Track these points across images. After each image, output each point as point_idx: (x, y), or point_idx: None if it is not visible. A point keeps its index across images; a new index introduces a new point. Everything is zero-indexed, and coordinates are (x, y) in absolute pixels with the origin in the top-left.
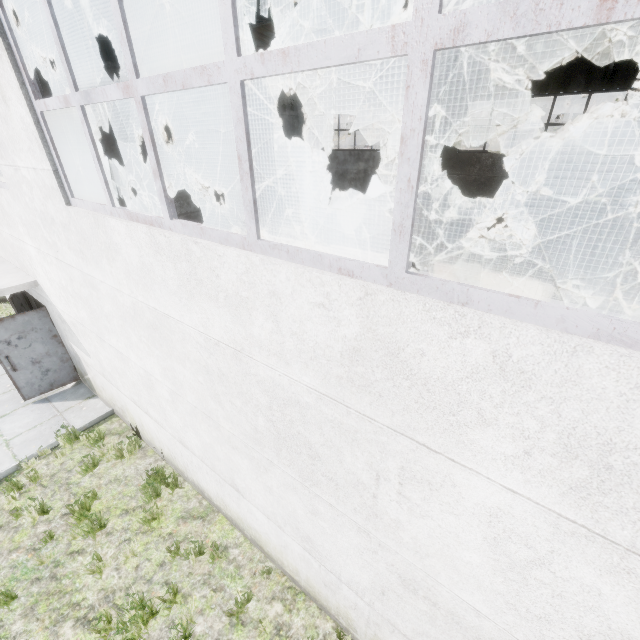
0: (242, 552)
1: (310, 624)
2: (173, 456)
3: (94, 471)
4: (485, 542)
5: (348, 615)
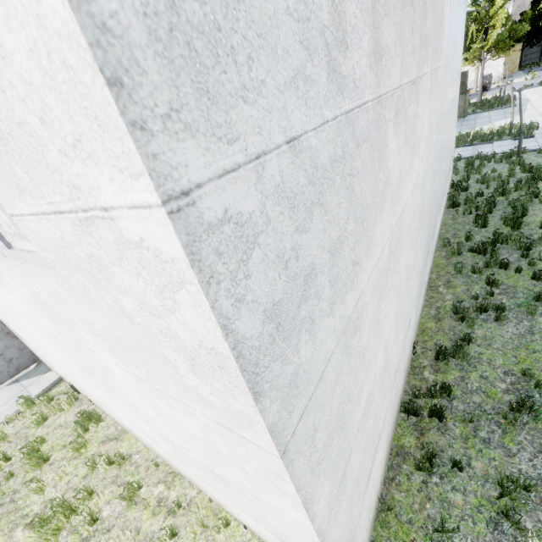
0: (141, 456)
1: (182, 494)
2: (92, 399)
3: (45, 423)
4: (143, 400)
5: (194, 480)
